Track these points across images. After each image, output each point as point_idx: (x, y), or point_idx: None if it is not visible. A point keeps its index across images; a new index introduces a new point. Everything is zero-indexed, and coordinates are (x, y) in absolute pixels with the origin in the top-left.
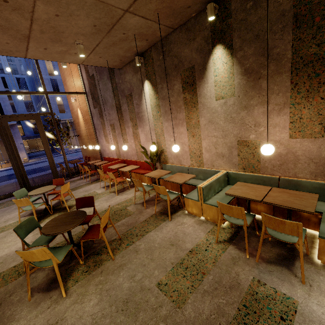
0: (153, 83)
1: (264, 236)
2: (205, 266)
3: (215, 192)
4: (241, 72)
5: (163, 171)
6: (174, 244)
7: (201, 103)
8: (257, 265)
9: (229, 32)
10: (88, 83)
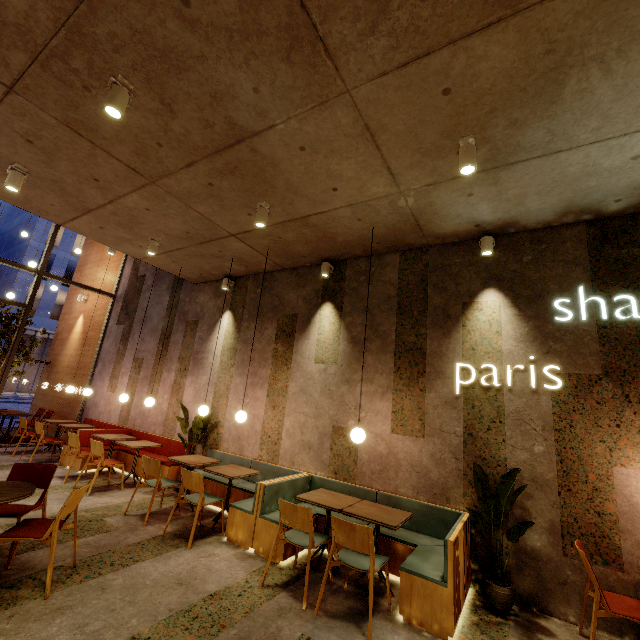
0: (238, 317)
1: (333, 562)
2: (231, 616)
3: None
4: (348, 339)
5: (207, 459)
6: (185, 583)
7: (296, 362)
8: (314, 619)
9: (341, 294)
10: (127, 283)
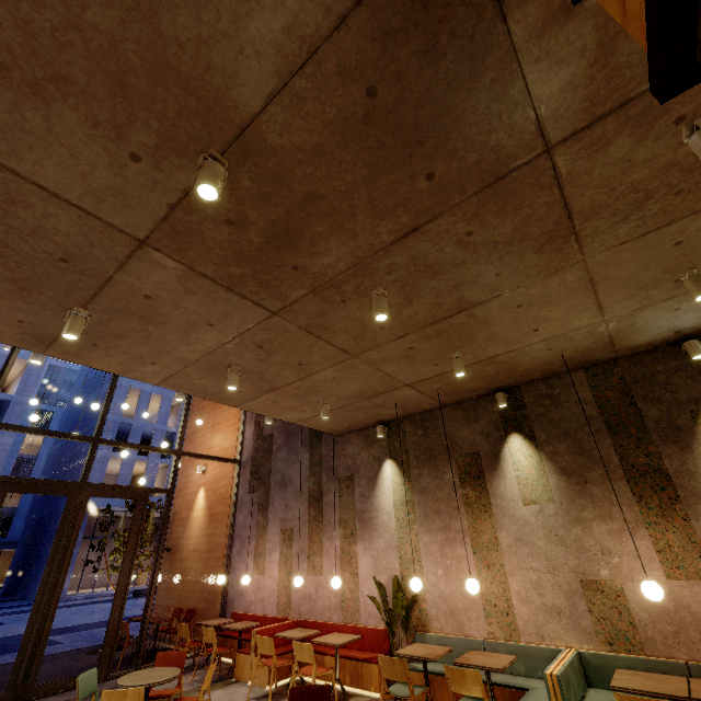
0: (403, 465)
1: None
2: None
3: (576, 697)
4: (557, 471)
5: (435, 647)
6: None
7: (498, 507)
8: None
9: (527, 422)
10: (252, 446)
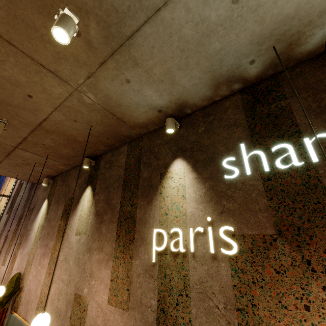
0: (49, 203)
1: None
2: None
3: None
4: (95, 213)
5: None
6: None
7: (67, 235)
8: None
9: (96, 179)
10: (16, 188)
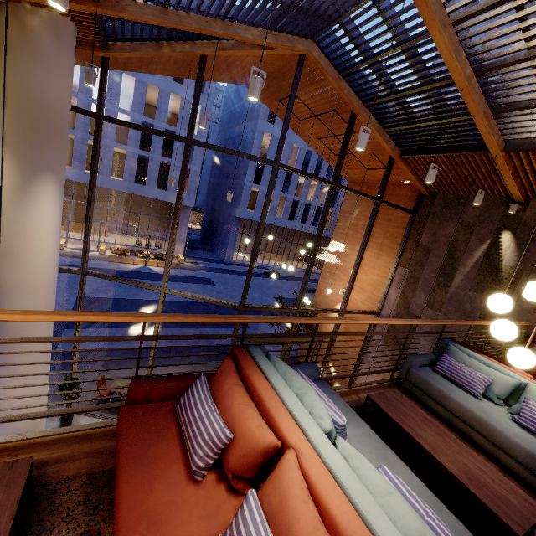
0: None
1: None
2: None
3: None
4: None
5: None
6: None
7: None
8: None
9: None
10: (394, 310)
